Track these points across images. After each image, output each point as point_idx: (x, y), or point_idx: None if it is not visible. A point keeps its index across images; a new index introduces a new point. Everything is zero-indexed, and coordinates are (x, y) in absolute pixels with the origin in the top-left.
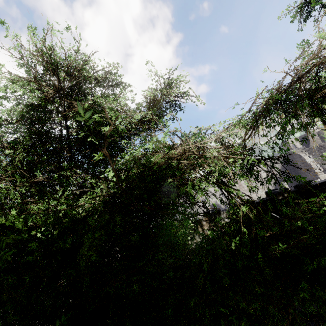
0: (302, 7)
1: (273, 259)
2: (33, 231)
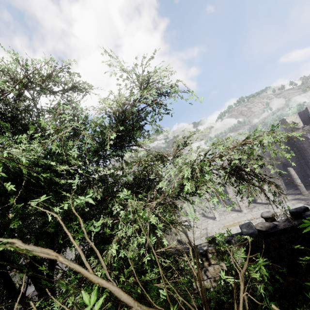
0: None
1: None
2: None
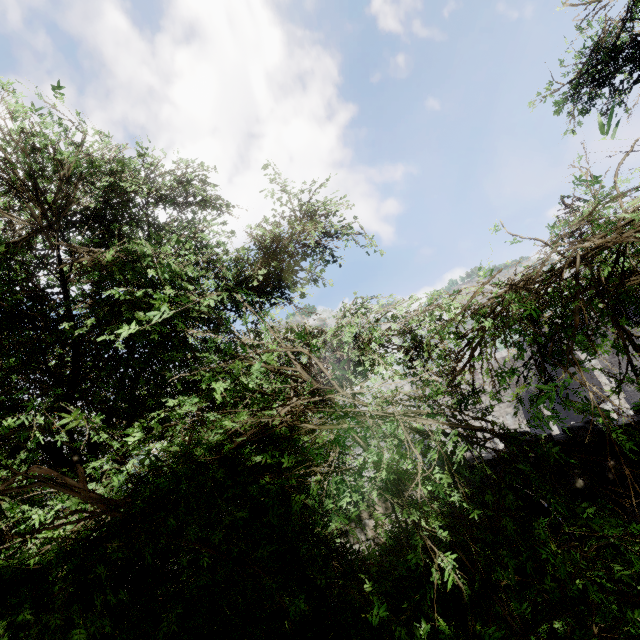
0: (581, 83)
1: None
2: None
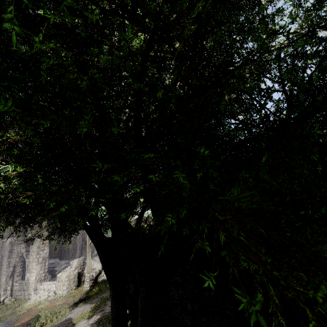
0: None
1: None
2: None
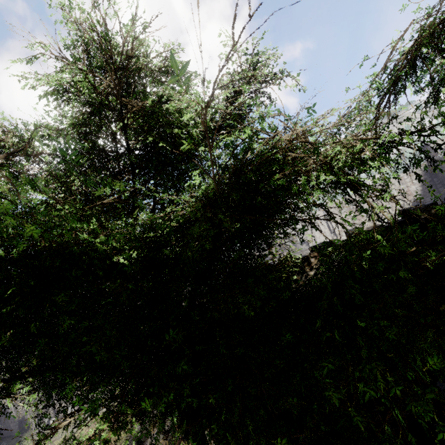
0: None
1: (422, 274)
2: (115, 257)
